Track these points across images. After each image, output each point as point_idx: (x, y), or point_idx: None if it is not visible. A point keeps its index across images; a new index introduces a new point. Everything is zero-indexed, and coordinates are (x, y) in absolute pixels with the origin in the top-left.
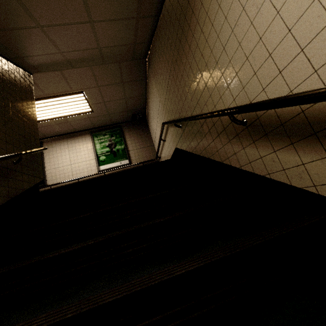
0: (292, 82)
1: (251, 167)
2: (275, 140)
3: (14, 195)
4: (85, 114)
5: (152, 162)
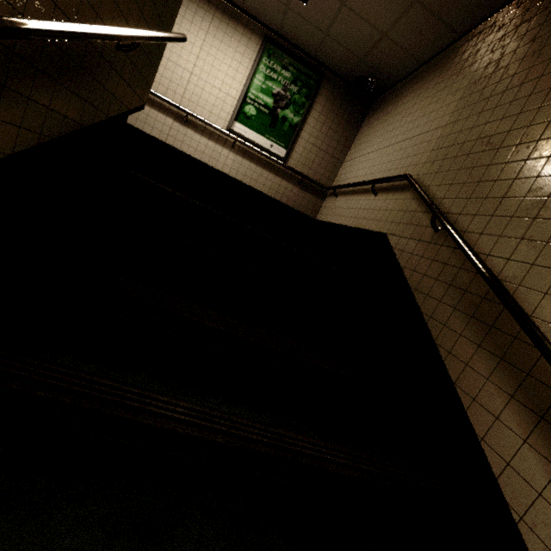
0: None
1: (502, 470)
2: None
3: (88, 123)
4: None
5: (317, 188)
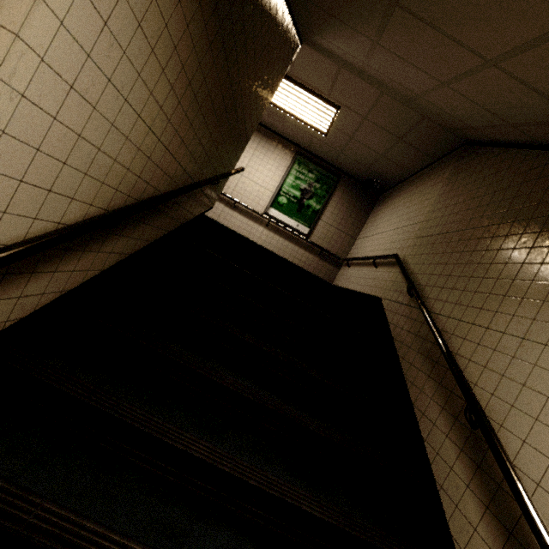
0: (547, 482)
1: (434, 458)
2: (479, 482)
3: (185, 221)
4: (314, 129)
5: (334, 258)
